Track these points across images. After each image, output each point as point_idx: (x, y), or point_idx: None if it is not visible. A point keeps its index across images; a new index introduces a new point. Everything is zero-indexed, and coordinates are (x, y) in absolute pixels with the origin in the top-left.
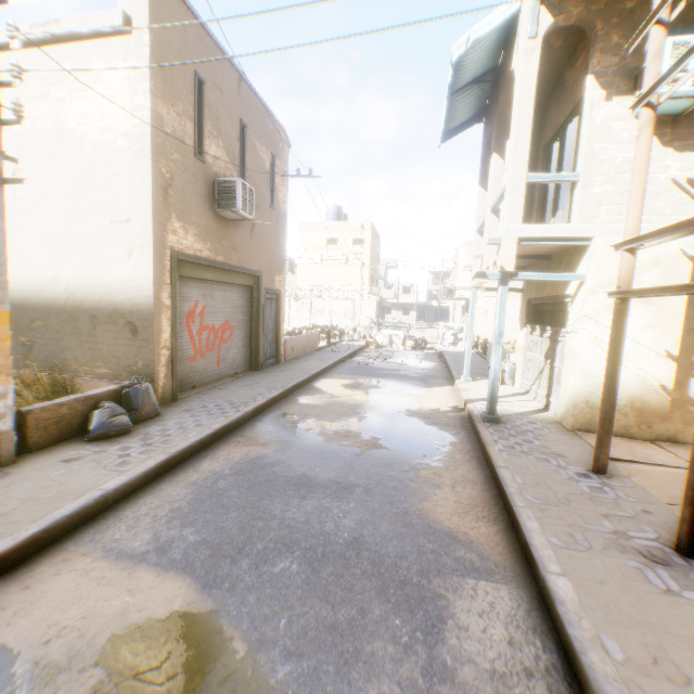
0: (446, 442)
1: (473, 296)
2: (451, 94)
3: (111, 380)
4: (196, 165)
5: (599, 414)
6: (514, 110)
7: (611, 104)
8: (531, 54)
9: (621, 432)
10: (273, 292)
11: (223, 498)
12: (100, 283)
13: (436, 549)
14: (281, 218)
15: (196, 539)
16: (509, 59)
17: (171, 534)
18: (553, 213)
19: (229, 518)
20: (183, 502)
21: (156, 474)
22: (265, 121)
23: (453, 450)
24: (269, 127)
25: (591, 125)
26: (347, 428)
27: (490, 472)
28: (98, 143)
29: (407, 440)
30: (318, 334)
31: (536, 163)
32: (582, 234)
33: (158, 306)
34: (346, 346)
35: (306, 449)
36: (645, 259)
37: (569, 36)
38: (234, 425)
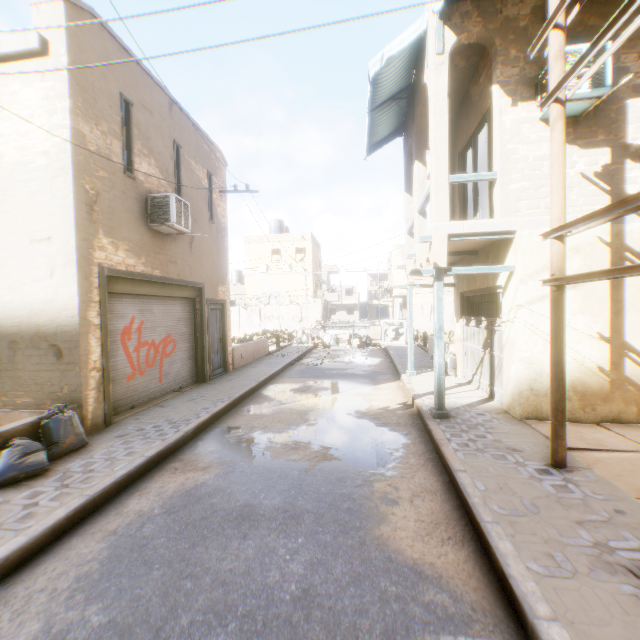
0: (398, 445)
1: (409, 293)
2: (372, 110)
3: (34, 409)
4: (126, 182)
5: (550, 405)
6: (431, 117)
7: (517, 109)
8: (441, 68)
9: (568, 416)
10: (217, 302)
11: (147, 549)
12: (20, 306)
13: (401, 592)
14: (221, 231)
15: (102, 620)
16: (420, 75)
17: (70, 616)
18: (475, 212)
19: (150, 580)
20: (96, 562)
21: (68, 525)
22: (199, 142)
23: (407, 453)
24: (204, 147)
25: (502, 128)
26: (296, 439)
27: (448, 476)
28: (16, 162)
29: (358, 447)
30: (266, 339)
31: (453, 169)
32: (507, 228)
33: (86, 325)
34: (295, 349)
35: (250, 470)
36: (567, 248)
37: (471, 56)
38: (172, 448)
